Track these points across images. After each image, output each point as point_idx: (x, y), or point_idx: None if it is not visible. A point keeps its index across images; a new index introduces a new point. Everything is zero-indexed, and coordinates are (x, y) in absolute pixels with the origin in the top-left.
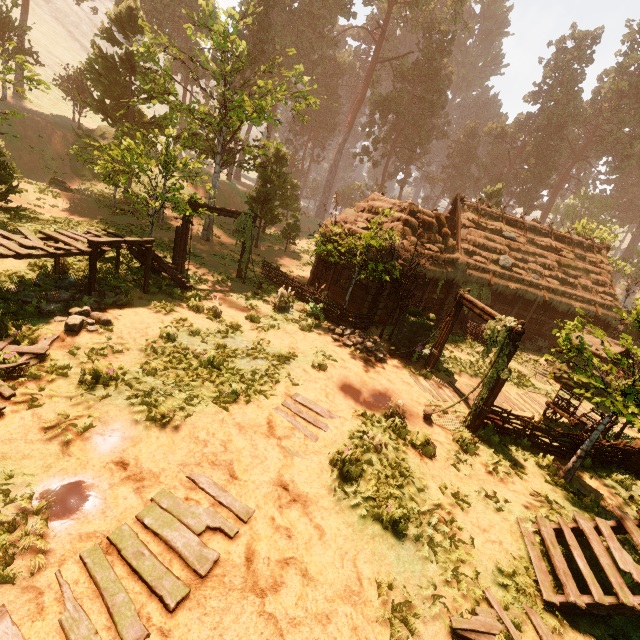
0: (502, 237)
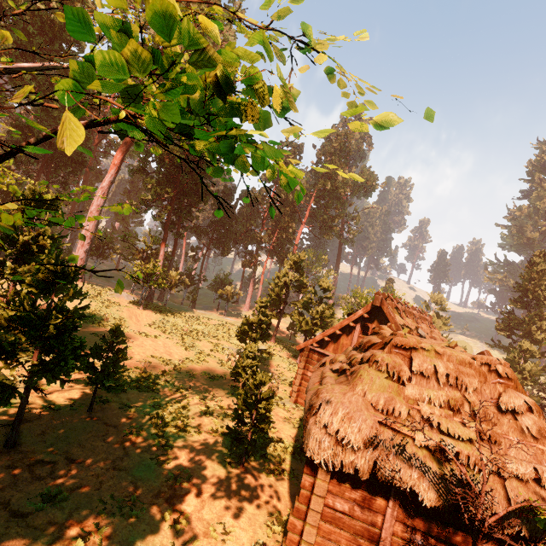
0: (419, 336)
